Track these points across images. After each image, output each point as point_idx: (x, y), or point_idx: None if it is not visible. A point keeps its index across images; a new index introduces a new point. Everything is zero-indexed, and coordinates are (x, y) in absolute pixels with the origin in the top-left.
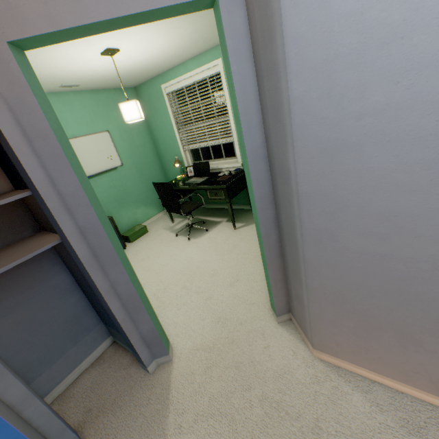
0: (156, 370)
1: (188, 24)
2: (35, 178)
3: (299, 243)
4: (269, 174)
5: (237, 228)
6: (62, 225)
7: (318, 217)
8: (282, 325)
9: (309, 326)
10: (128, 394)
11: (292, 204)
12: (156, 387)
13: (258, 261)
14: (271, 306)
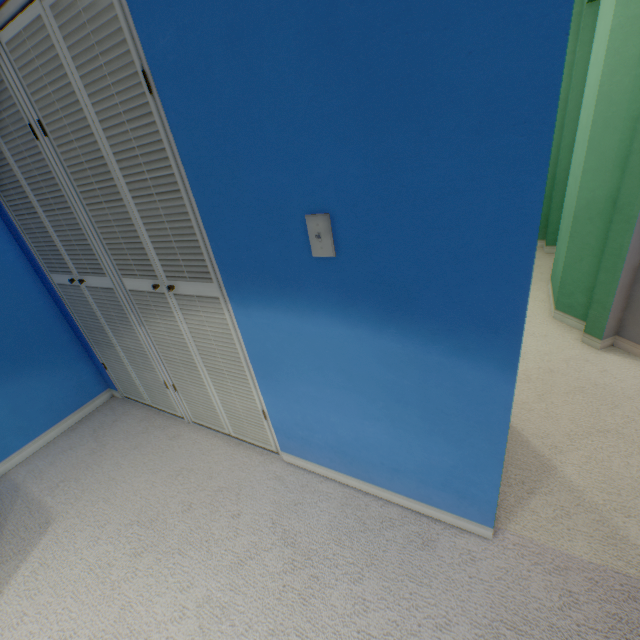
0: None
1: None
2: None
3: None
4: None
5: None
6: None
7: None
8: (606, 351)
9: None
10: None
11: None
12: None
13: None
14: (588, 331)
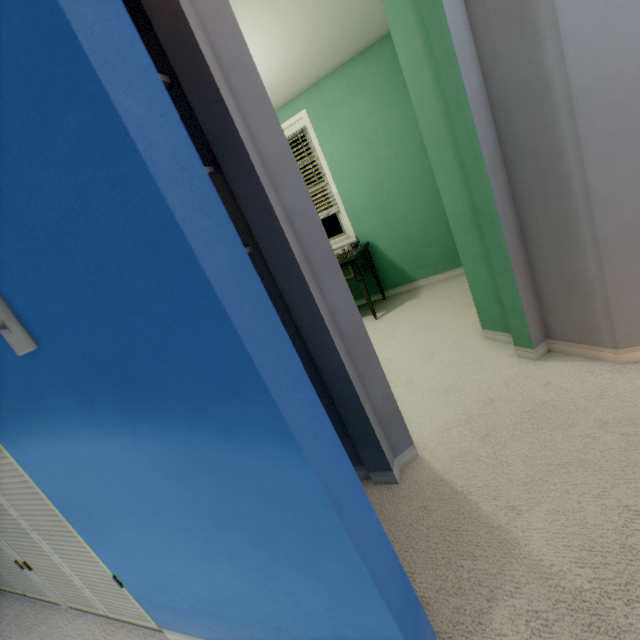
0: (402, 477)
1: (285, 49)
2: (236, 123)
3: (573, 179)
4: (492, 126)
5: (378, 317)
6: (271, 201)
7: (603, 117)
8: (545, 359)
9: (603, 313)
10: (381, 520)
11: (554, 126)
12: (424, 491)
13: (442, 329)
14: (517, 342)
